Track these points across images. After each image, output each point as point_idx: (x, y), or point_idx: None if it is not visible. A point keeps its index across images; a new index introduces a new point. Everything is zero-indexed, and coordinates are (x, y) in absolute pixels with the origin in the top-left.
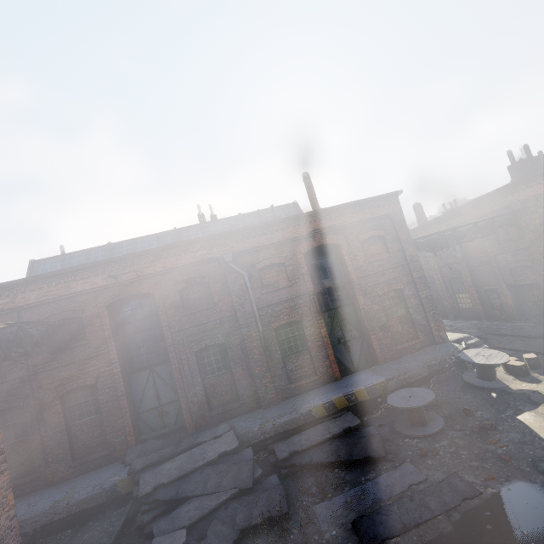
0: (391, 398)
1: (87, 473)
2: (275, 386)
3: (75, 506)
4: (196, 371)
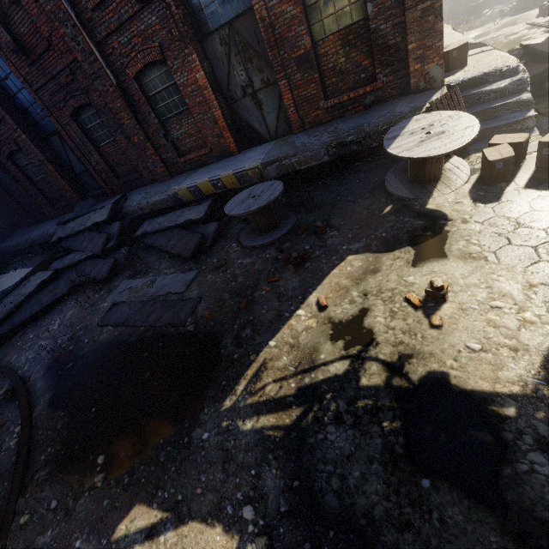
0: (242, 193)
1: (65, 214)
2: (164, 159)
3: (51, 236)
4: (85, 139)
